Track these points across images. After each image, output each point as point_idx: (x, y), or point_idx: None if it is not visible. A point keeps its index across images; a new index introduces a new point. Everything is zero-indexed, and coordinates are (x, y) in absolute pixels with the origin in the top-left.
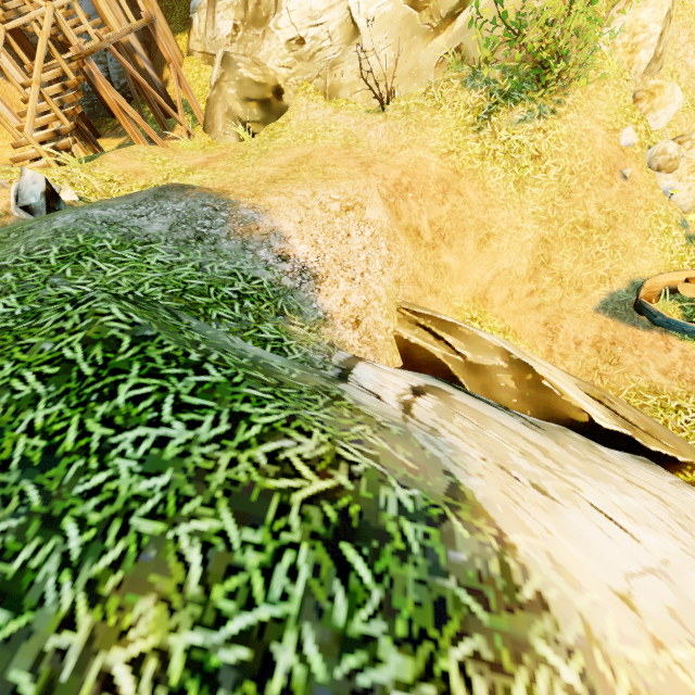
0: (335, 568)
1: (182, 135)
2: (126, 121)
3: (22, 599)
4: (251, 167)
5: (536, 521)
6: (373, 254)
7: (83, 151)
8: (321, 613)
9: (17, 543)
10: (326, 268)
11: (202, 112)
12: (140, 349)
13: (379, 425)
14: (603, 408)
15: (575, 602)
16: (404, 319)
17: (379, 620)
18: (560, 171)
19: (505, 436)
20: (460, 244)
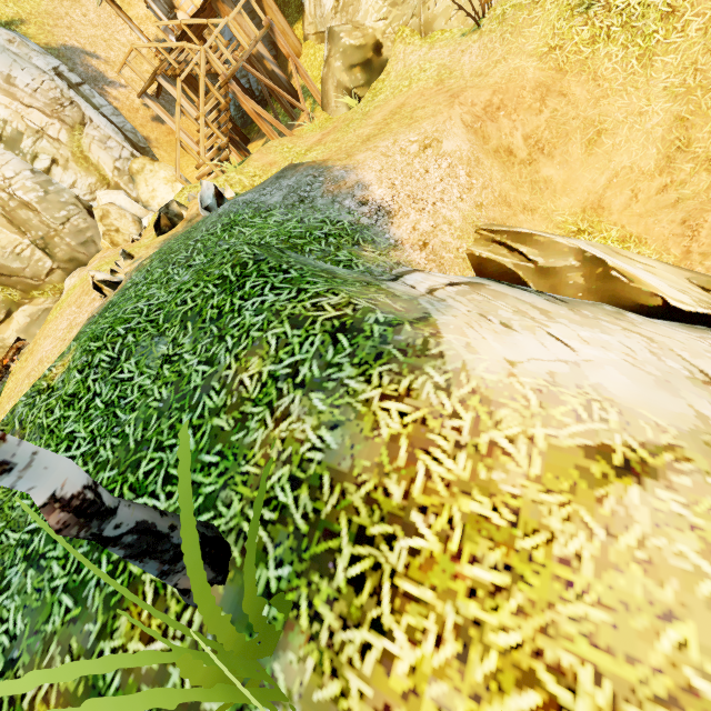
0: (332, 342)
1: (304, 120)
2: (262, 123)
3: (214, 363)
4: (353, 133)
5: (479, 334)
6: (449, 184)
7: (239, 158)
8: (322, 356)
9: (211, 346)
10: (399, 204)
11: (319, 92)
12: (257, 266)
13: (394, 295)
14: (710, 298)
15: (464, 356)
16: (481, 239)
17: (346, 358)
18: (706, 20)
19: (512, 304)
20: (564, 152)
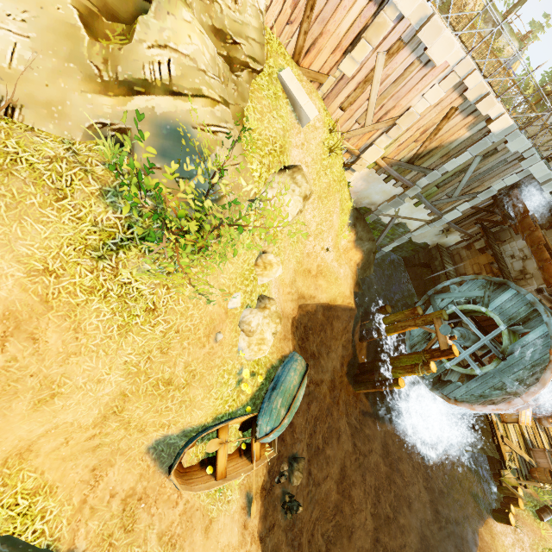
0: None
1: None
2: None
3: None
4: None
5: None
6: None
7: None
8: None
9: None
10: None
11: None
12: None
13: None
14: None
15: None
16: None
17: None
18: (169, 327)
19: None
20: (5, 407)
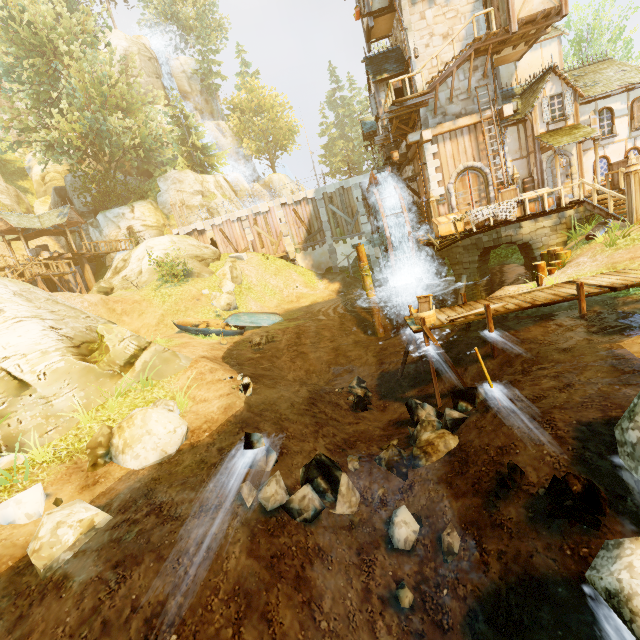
0: None
1: None
2: None
3: None
4: None
5: None
6: (79, 304)
7: None
8: None
9: None
10: None
11: None
12: None
13: None
14: None
15: None
16: None
17: None
18: (177, 298)
19: None
20: (132, 315)
